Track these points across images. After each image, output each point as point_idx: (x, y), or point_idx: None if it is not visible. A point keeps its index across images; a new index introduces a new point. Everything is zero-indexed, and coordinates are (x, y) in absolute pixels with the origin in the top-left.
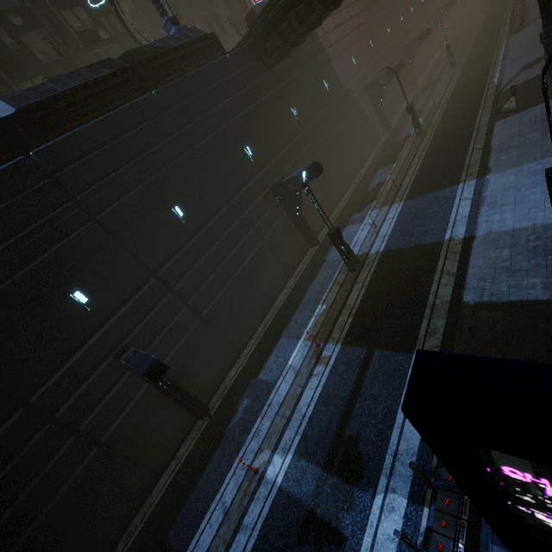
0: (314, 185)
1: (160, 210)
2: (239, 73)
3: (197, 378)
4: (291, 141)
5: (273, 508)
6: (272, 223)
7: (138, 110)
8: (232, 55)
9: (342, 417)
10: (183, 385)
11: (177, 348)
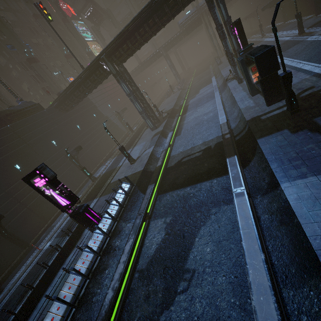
0: (88, 153)
1: (9, 167)
2: (50, 116)
3: (24, 232)
4: (77, 137)
5: (42, 254)
6: (66, 168)
7: (1, 132)
8: (47, 110)
9: (71, 223)
10: (16, 235)
11: (14, 219)
